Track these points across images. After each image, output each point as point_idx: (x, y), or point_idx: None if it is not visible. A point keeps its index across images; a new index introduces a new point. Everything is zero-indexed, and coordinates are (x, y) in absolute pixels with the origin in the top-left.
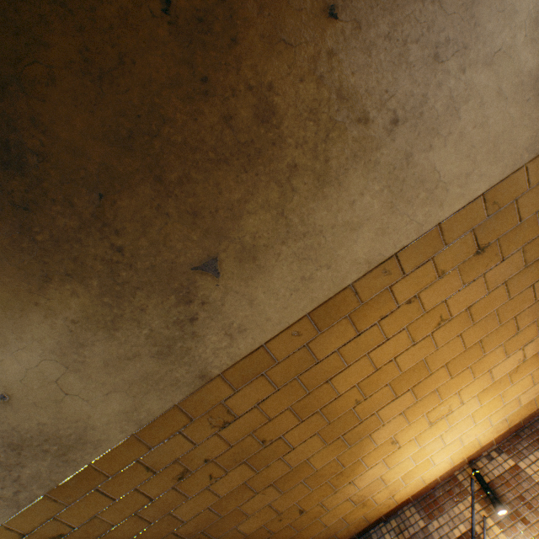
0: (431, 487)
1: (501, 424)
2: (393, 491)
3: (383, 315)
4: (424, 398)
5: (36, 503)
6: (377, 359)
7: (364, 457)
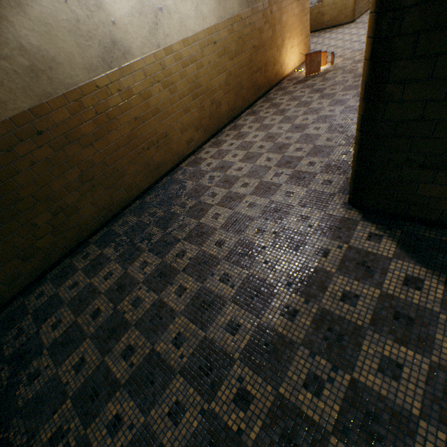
0: (289, 75)
1: (298, 62)
2: (285, 69)
3: (289, 5)
4: (291, 38)
5: (250, 9)
6: (287, 17)
7: (283, 49)
